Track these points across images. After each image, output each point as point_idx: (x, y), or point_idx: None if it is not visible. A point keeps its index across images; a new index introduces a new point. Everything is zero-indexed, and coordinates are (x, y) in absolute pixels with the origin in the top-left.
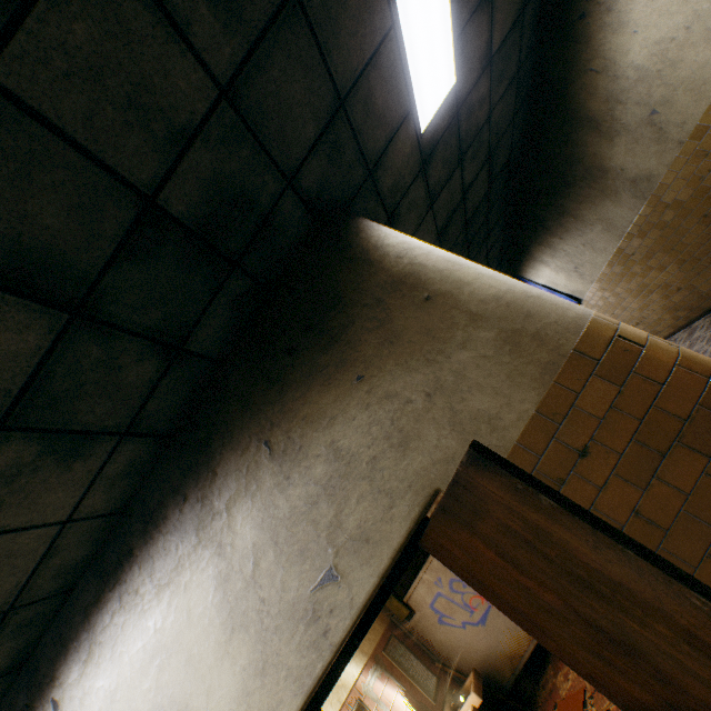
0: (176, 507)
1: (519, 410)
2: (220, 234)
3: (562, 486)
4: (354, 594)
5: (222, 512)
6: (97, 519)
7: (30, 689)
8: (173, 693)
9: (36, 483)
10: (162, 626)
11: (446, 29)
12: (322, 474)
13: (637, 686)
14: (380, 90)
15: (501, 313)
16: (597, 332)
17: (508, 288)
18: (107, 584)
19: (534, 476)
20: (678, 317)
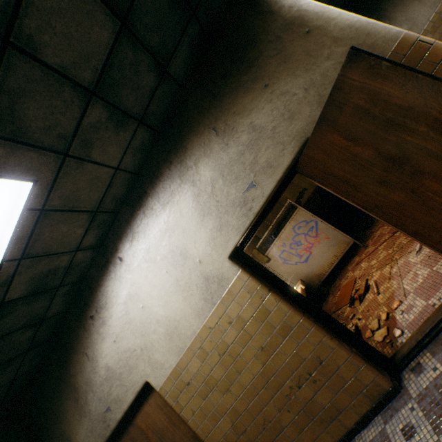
0: (166, 168)
1: None
2: None
3: None
4: (264, 191)
5: (192, 166)
6: (128, 174)
7: (106, 255)
8: (178, 245)
9: (106, 138)
10: (168, 220)
11: None
12: (246, 140)
13: (399, 191)
14: None
15: (352, 35)
16: (406, 40)
17: (357, 19)
18: (135, 208)
19: None
20: None
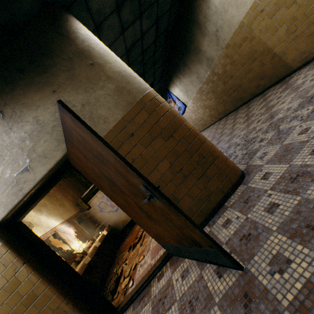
0: None
1: (116, 117)
2: None
3: (122, 145)
4: (36, 176)
5: None
6: None
7: None
8: None
9: None
10: None
11: None
12: (29, 129)
13: (120, 198)
14: None
15: (119, 79)
16: (149, 95)
17: (125, 70)
18: None
19: (115, 140)
20: (212, 120)
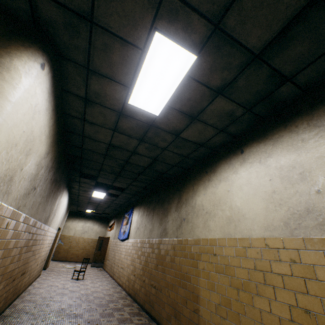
0: None
1: None
2: None
3: None
4: None
5: None
6: None
7: None
8: None
9: None
10: None
11: (167, 95)
12: None
13: None
14: (119, 56)
15: None
16: None
17: None
18: None
19: None
20: (126, 283)
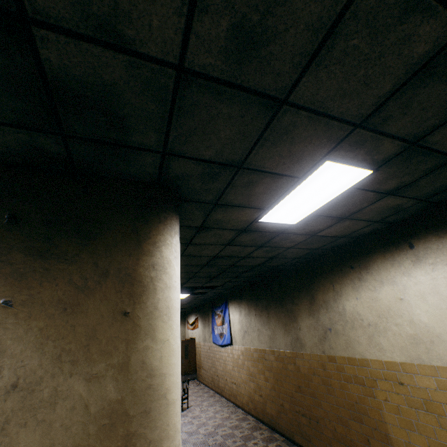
0: None
1: None
2: (73, 110)
3: None
4: None
5: None
6: None
7: None
8: None
9: None
10: None
11: (315, 207)
12: None
13: None
14: (264, 187)
15: (139, 388)
16: None
17: (166, 373)
18: None
19: None
20: (249, 404)
